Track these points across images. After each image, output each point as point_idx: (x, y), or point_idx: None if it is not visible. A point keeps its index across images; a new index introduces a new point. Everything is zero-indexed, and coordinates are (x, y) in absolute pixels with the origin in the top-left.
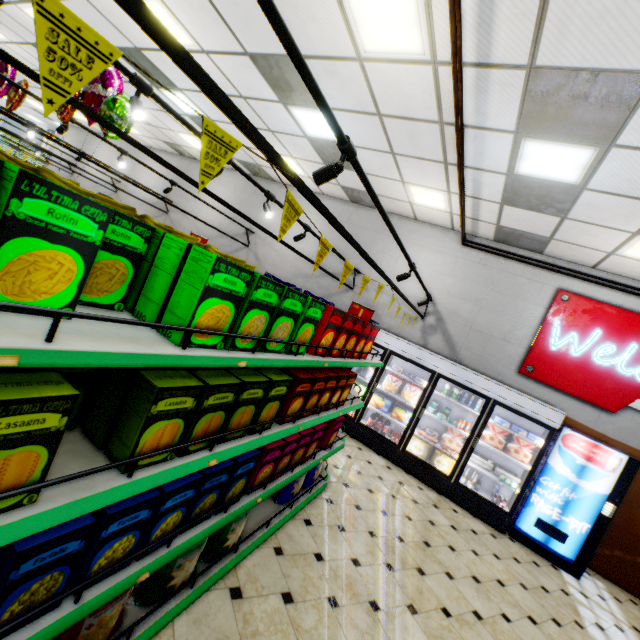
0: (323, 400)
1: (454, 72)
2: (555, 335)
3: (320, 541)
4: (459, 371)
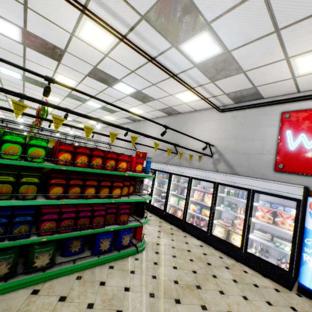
0: (89, 192)
1: (117, 37)
2: (290, 140)
3: (111, 276)
4: (227, 178)
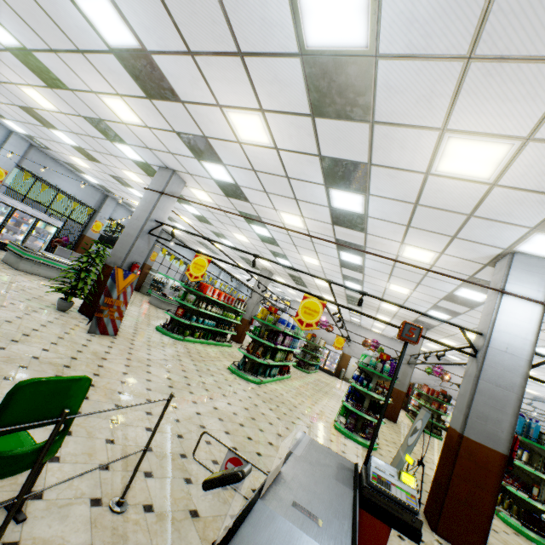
0: None
1: None
2: None
3: None
4: None
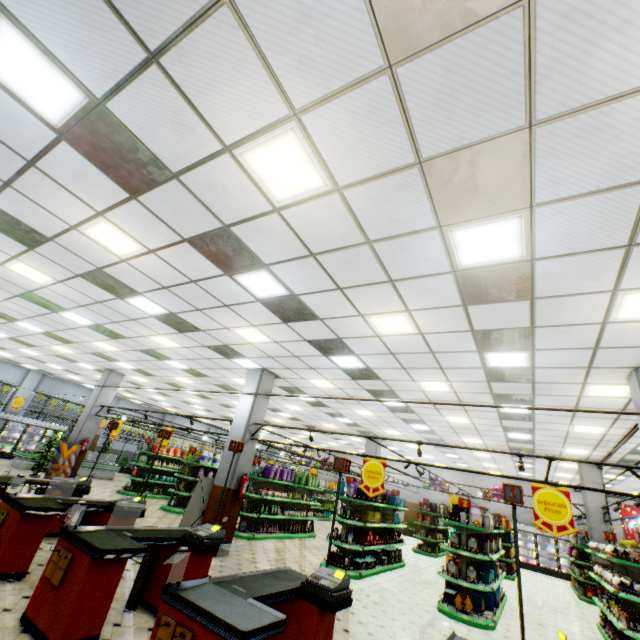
0: None
1: None
2: (628, 521)
3: None
4: None
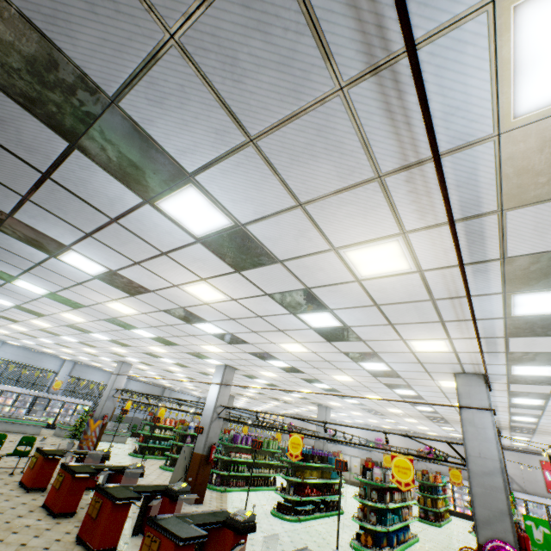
0: None
1: None
2: (548, 476)
3: None
4: (530, 497)
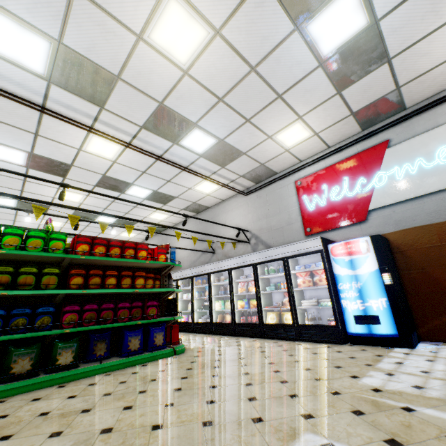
0: (110, 282)
1: (122, 145)
2: (308, 203)
3: (144, 369)
4: (262, 254)
